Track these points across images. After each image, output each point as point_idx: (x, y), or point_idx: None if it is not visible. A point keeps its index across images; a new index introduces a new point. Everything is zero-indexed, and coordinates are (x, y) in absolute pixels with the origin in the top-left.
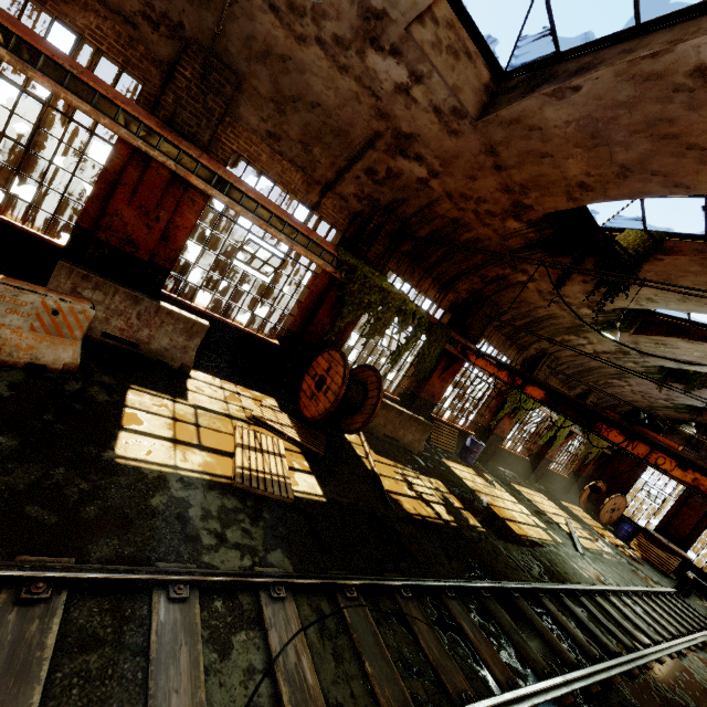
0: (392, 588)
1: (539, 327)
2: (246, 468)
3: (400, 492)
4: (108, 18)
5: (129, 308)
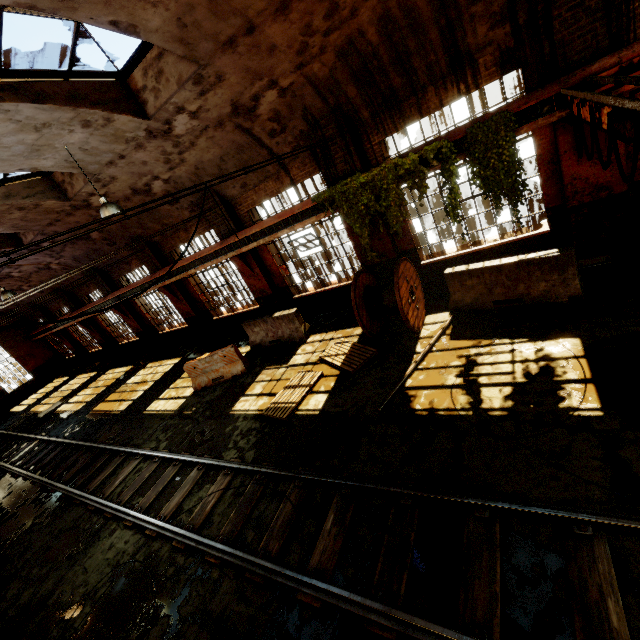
0: (292, 478)
1: None
2: (274, 403)
3: (431, 384)
4: (194, 223)
5: (268, 326)
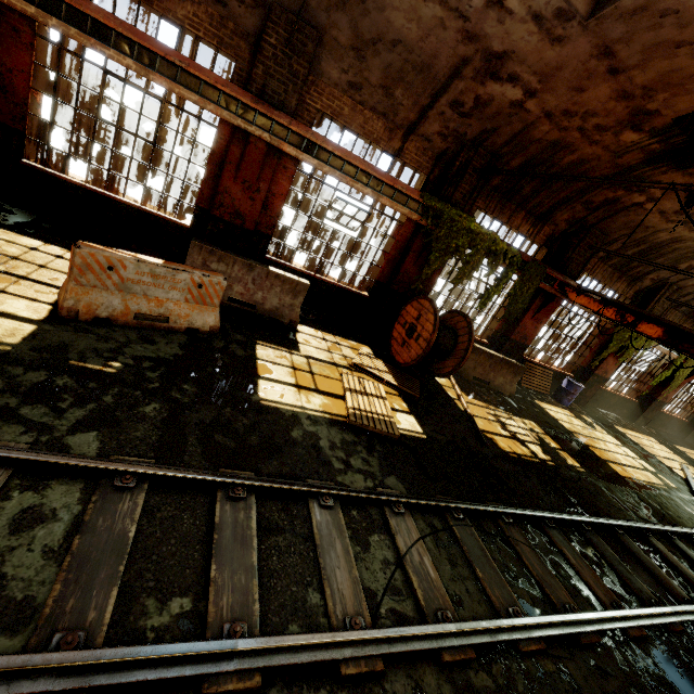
0: (494, 514)
1: (658, 254)
2: (357, 409)
3: (494, 431)
4: (202, 2)
5: (246, 275)
